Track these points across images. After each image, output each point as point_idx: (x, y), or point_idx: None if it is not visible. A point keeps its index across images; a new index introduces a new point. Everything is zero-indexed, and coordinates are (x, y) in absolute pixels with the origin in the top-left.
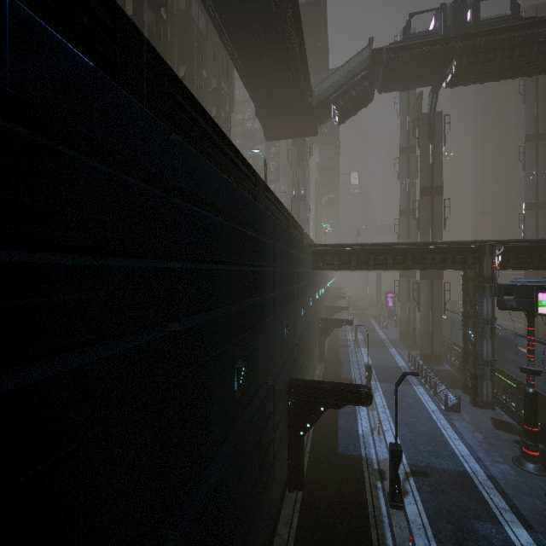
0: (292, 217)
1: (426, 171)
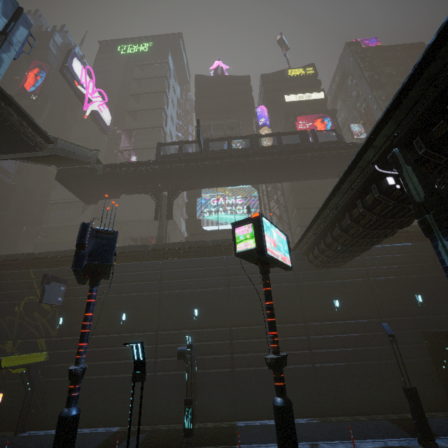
0: None
1: None
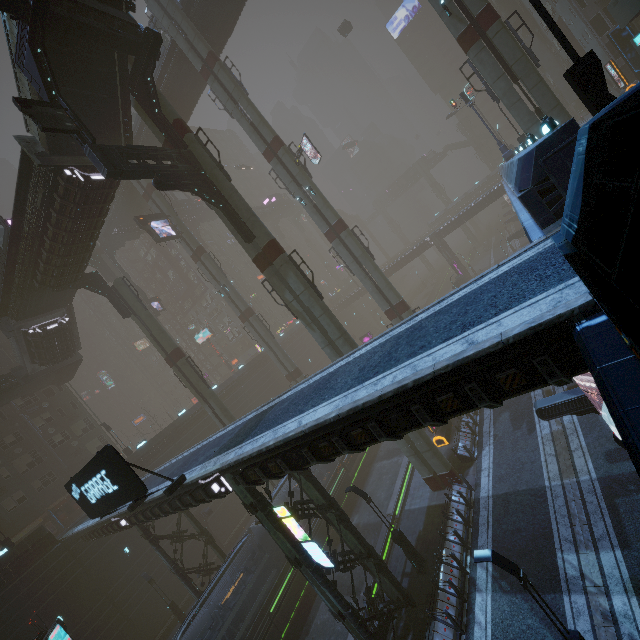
0: None
1: (154, 344)
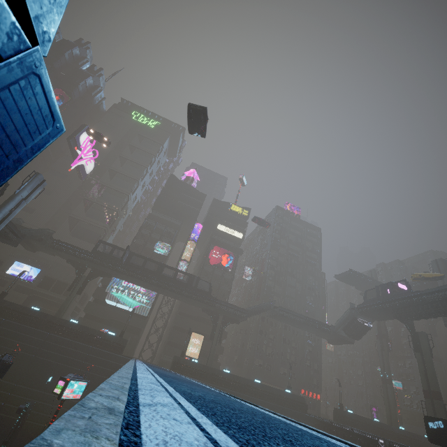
0: (281, 395)
1: (422, 376)
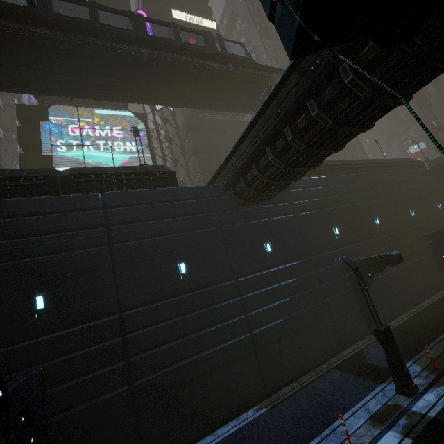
0: (400, 162)
1: None
